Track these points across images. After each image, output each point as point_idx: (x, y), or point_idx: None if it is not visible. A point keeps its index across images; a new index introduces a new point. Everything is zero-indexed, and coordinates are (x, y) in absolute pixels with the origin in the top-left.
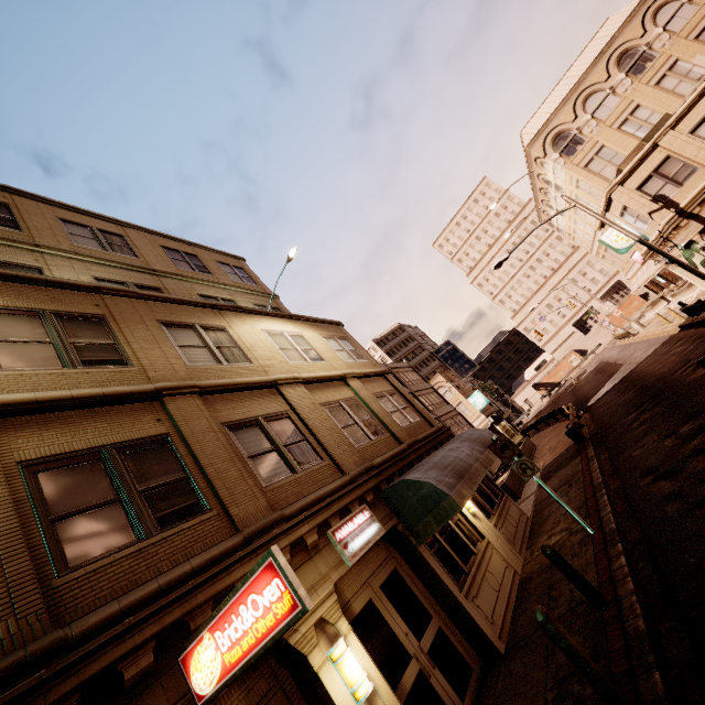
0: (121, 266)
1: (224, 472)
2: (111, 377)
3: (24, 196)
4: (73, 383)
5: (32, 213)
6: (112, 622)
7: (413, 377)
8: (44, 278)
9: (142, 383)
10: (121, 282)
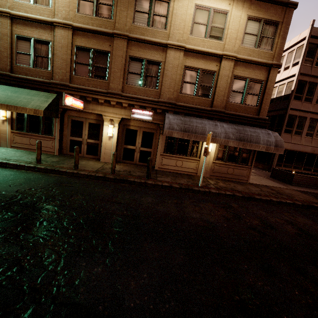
0: None
1: (116, 72)
2: (104, 23)
3: None
4: (93, 23)
5: None
6: (75, 88)
7: None
8: None
9: (111, 29)
10: None
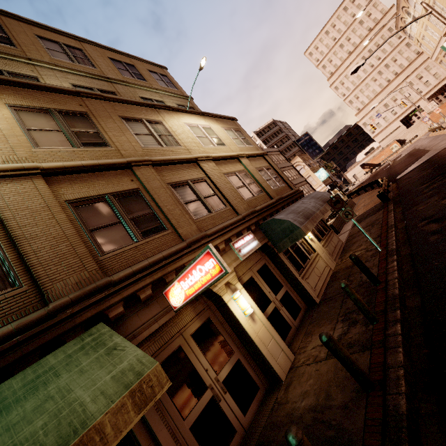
0: (86, 75)
1: (172, 210)
2: (101, 154)
3: (8, 16)
4: (80, 157)
5: (17, 31)
6: (130, 276)
7: (280, 158)
8: (44, 85)
9: (119, 158)
10: (89, 88)
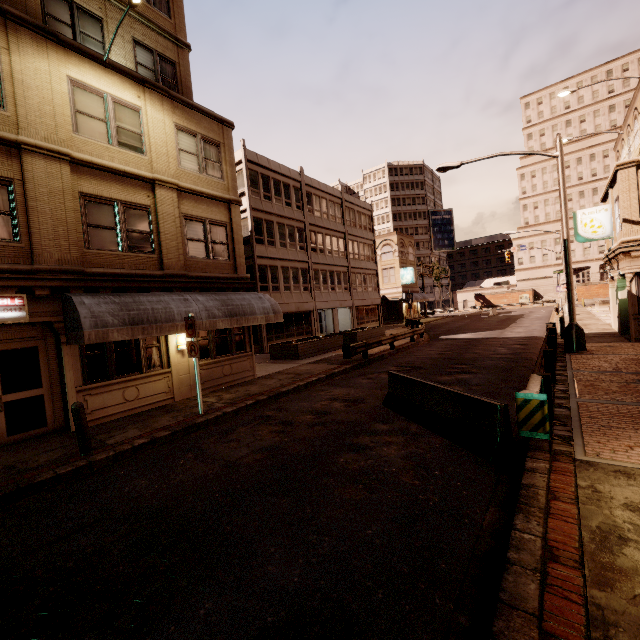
0: None
1: None
2: None
3: None
4: None
5: None
6: None
7: (364, 221)
8: None
9: None
10: None
